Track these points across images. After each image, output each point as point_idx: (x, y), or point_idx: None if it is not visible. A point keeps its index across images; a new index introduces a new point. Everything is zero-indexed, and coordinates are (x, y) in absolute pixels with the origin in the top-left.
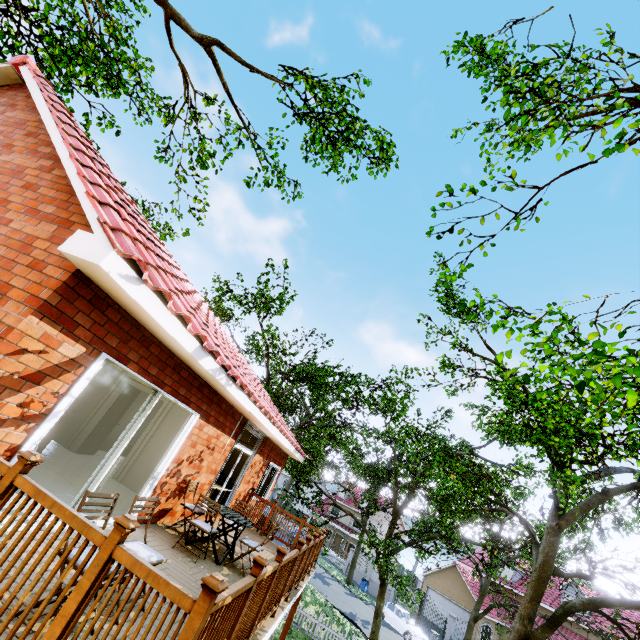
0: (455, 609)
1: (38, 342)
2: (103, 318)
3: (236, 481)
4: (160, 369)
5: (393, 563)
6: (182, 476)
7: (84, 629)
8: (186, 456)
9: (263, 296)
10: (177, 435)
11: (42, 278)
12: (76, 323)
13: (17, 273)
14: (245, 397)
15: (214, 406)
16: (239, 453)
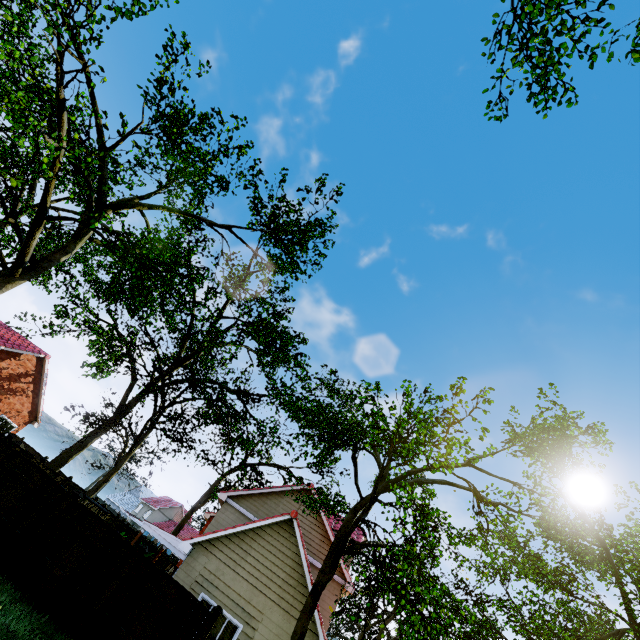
0: None
1: None
2: None
3: None
4: None
5: None
6: None
7: None
8: None
9: None
10: None
11: None
12: None
13: None
14: None
15: None
16: None
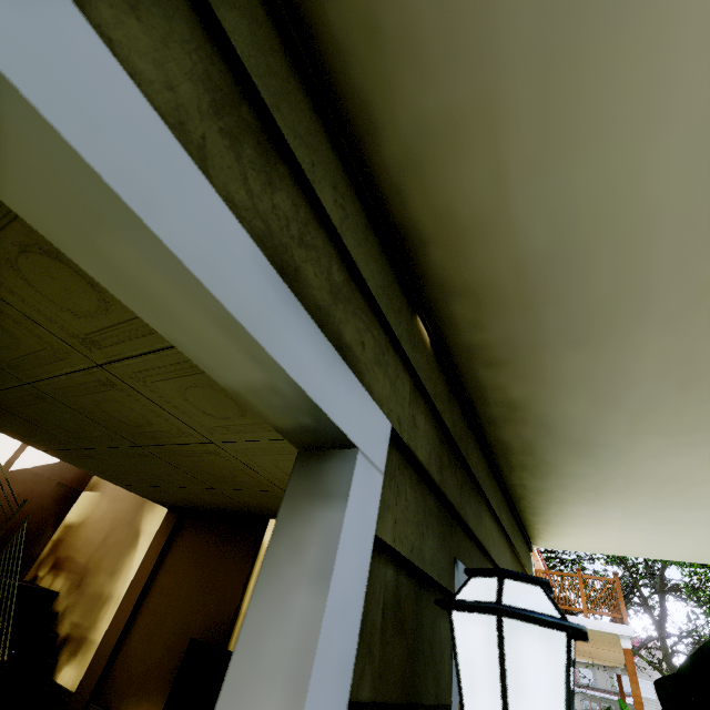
0: None
1: None
2: None
3: None
4: None
5: None
6: None
7: None
8: None
9: None
10: None
11: None
12: None
13: None
14: None
15: None
16: None
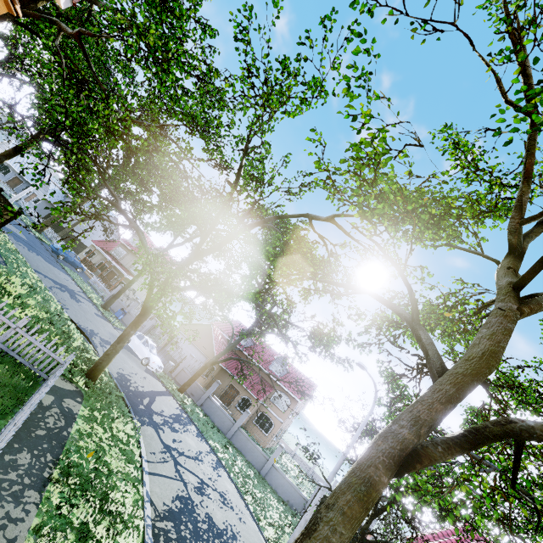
0: (195, 351)
1: None
2: None
3: None
4: None
5: (171, 296)
6: None
7: None
8: None
9: None
10: None
11: None
12: None
13: None
14: None
15: None
16: None
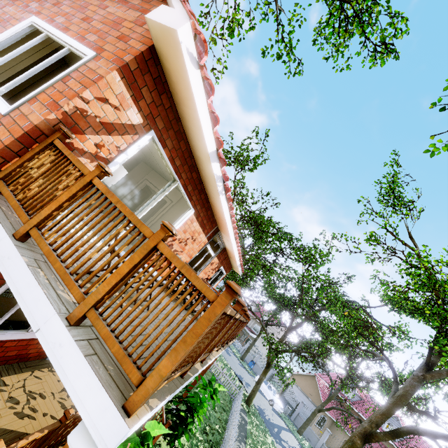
0: (306, 400)
1: (116, 98)
2: (159, 100)
3: (199, 269)
4: (181, 163)
5: (280, 357)
6: (173, 249)
7: (116, 302)
8: (178, 237)
9: (243, 155)
10: (177, 220)
11: (126, 47)
12: (142, 95)
13: (109, 41)
14: (227, 209)
15: (204, 210)
16: (201, 256)
